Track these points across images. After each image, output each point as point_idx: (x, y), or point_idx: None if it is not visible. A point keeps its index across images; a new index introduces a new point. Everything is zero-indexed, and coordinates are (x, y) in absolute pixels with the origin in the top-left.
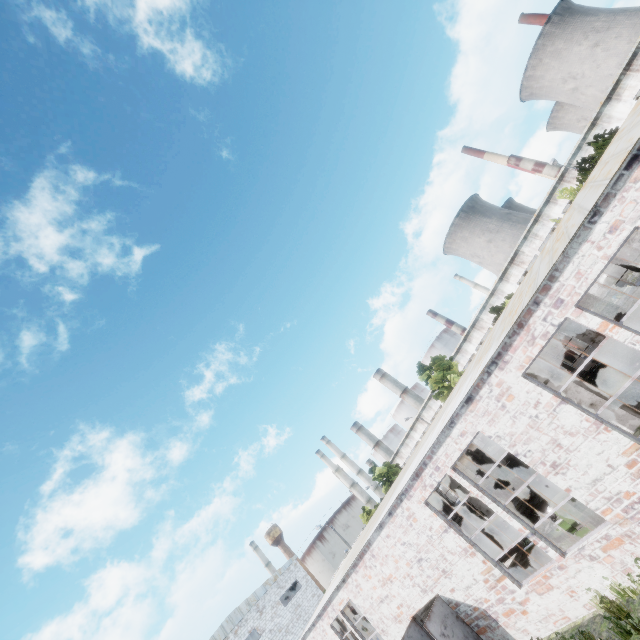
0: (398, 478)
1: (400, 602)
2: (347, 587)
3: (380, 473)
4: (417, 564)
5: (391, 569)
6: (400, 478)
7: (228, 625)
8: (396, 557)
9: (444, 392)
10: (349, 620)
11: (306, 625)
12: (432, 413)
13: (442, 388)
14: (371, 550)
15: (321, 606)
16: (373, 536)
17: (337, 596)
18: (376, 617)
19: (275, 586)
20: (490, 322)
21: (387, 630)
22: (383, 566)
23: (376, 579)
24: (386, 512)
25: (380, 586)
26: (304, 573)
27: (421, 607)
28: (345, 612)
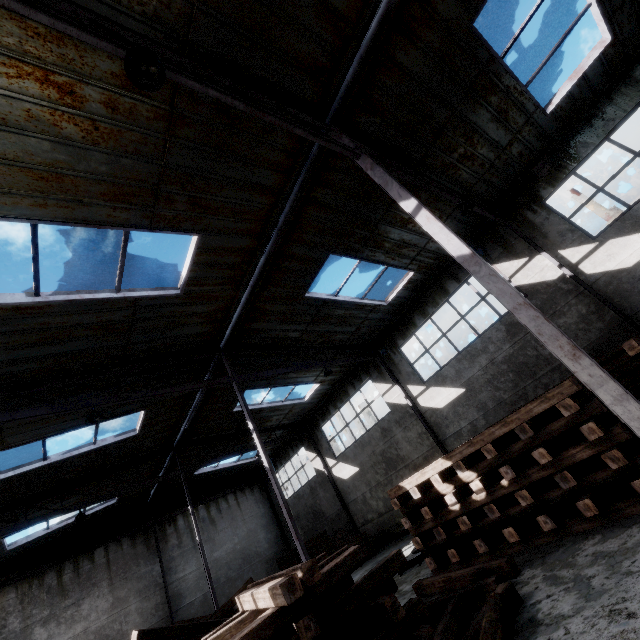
0: None
1: None
2: None
3: None
4: None
5: None
6: None
7: None
8: None
9: None
10: None
11: None
12: None
13: None
14: None
15: None
16: None
17: None
18: None
19: None
20: None
21: None
22: None
23: None
24: None
25: None
26: None
27: None
28: None
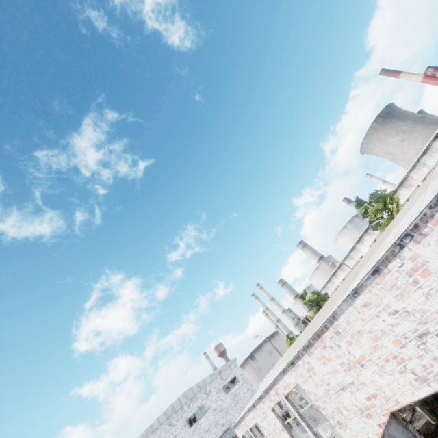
0: (353, 270)
1: (373, 392)
2: (296, 370)
3: (310, 299)
4: (416, 341)
5: (364, 349)
6: (364, 260)
7: (183, 399)
8: (376, 333)
9: (381, 224)
10: (294, 406)
11: (242, 410)
12: (353, 262)
13: (381, 218)
14: (335, 326)
15: (262, 390)
16: (341, 307)
17: (282, 380)
18: (331, 407)
19: (219, 378)
20: (420, 179)
21: (345, 423)
22: (351, 345)
23: (338, 362)
24: (373, 265)
25: (343, 371)
26: (241, 372)
27: (411, 401)
28: (289, 398)
